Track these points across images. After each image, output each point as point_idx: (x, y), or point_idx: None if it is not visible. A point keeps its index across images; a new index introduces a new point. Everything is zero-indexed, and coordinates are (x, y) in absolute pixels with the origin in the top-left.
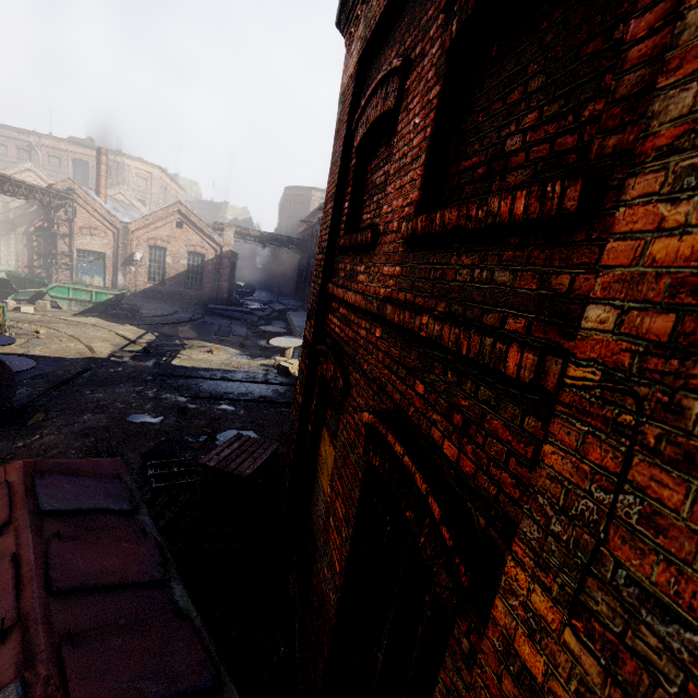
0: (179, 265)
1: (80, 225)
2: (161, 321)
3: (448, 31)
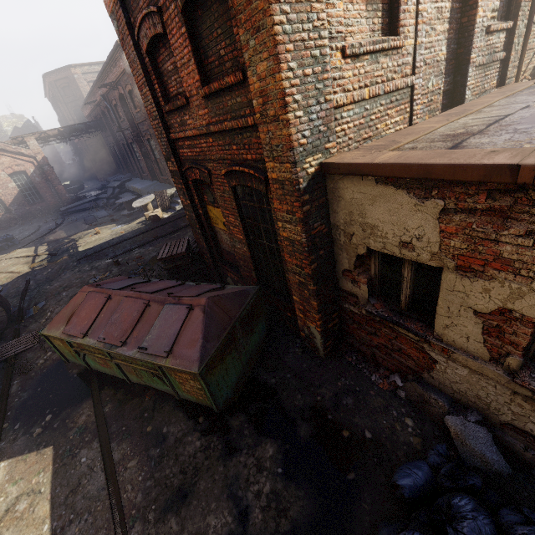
0: (10, 190)
1: None
2: (37, 236)
3: (177, 4)
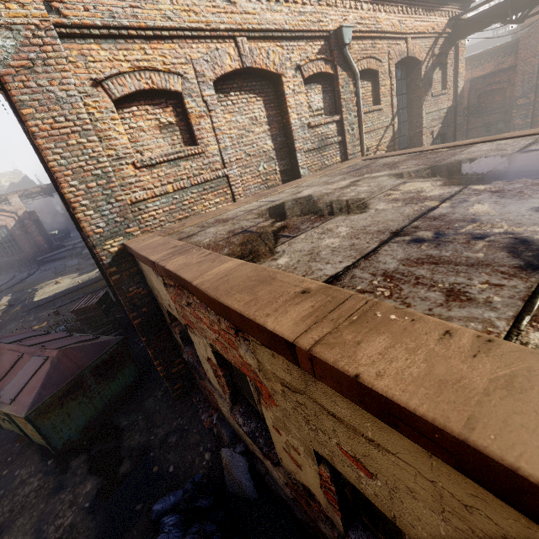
0: None
1: None
2: (7, 286)
3: None
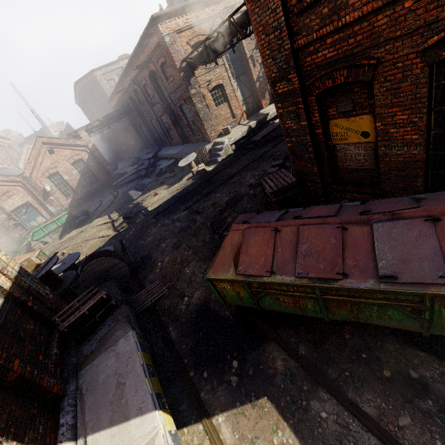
0: (74, 176)
1: None
2: (103, 208)
3: None
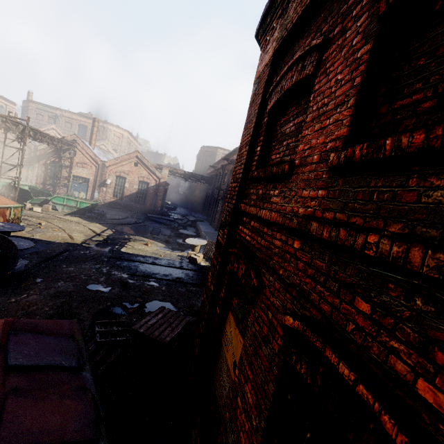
0: (132, 188)
1: (77, 161)
2: (118, 222)
3: None
